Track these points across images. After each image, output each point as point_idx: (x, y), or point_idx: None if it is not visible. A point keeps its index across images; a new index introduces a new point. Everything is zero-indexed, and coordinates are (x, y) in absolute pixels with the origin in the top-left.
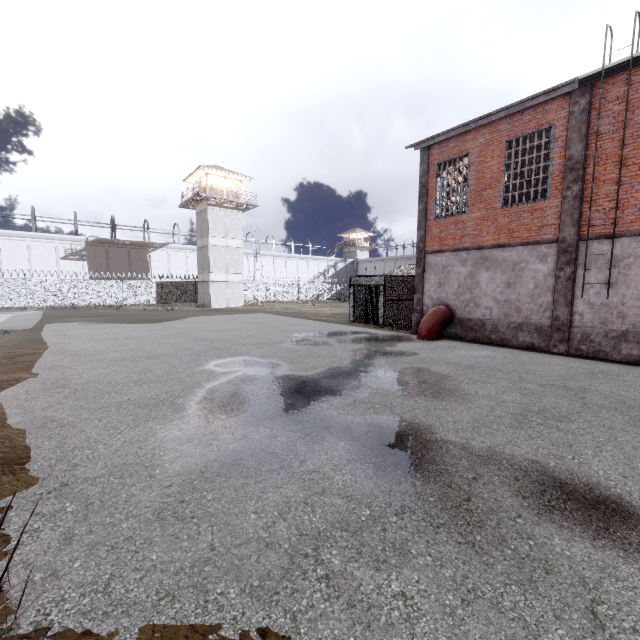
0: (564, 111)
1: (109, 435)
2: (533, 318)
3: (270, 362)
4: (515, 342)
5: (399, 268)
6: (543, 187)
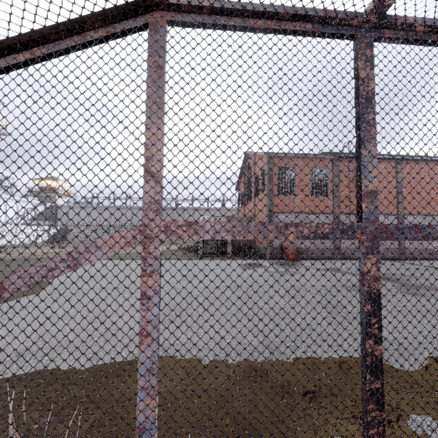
0: (330, 164)
1: None
2: (327, 245)
3: (358, 285)
4: (322, 257)
5: (202, 218)
6: (326, 191)
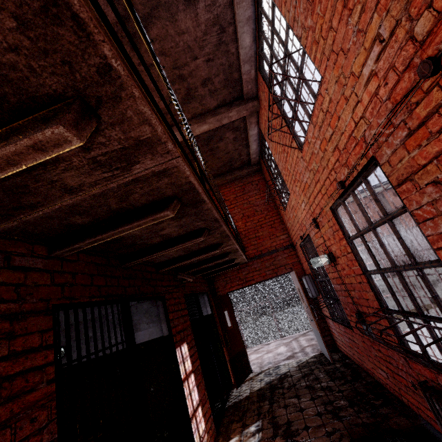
0: None
1: (441, 292)
2: None
3: None
4: None
5: None
6: None
